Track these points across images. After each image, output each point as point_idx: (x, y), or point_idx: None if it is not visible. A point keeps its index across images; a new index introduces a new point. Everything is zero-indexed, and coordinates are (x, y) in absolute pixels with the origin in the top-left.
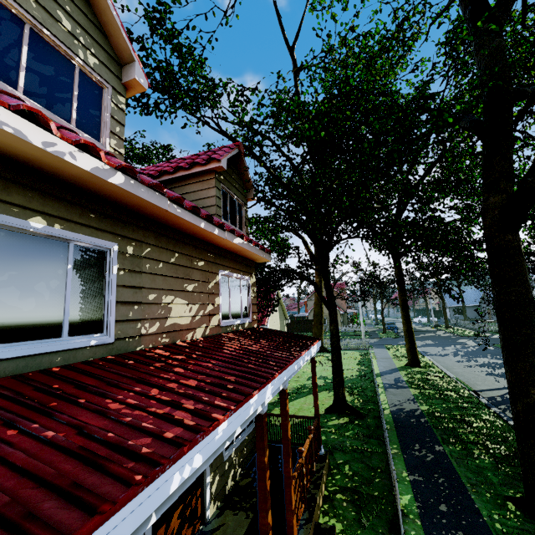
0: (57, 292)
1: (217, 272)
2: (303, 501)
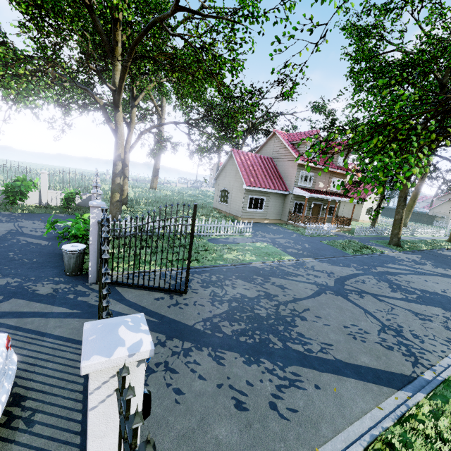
0: (307, 180)
1: (332, 178)
2: (337, 225)
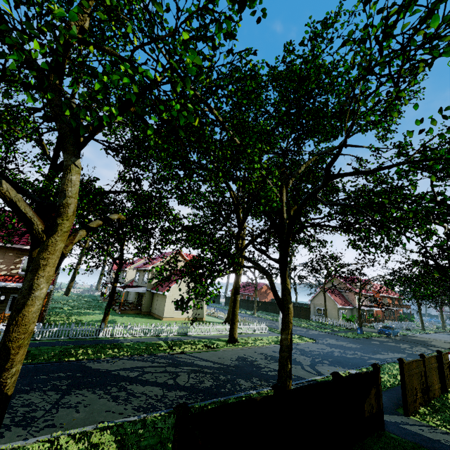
0: None
1: (22, 257)
2: None
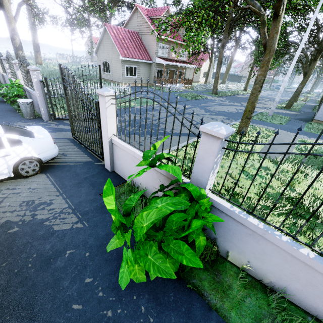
0: (164, 51)
1: (180, 49)
2: (184, 84)
